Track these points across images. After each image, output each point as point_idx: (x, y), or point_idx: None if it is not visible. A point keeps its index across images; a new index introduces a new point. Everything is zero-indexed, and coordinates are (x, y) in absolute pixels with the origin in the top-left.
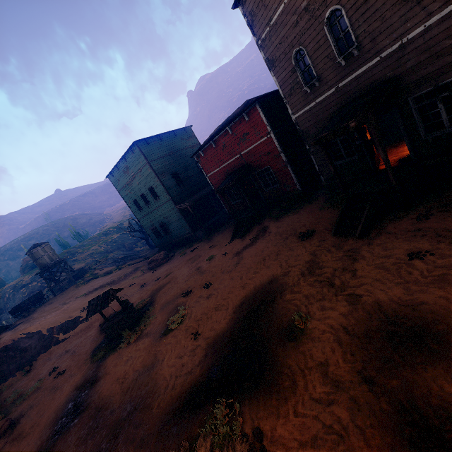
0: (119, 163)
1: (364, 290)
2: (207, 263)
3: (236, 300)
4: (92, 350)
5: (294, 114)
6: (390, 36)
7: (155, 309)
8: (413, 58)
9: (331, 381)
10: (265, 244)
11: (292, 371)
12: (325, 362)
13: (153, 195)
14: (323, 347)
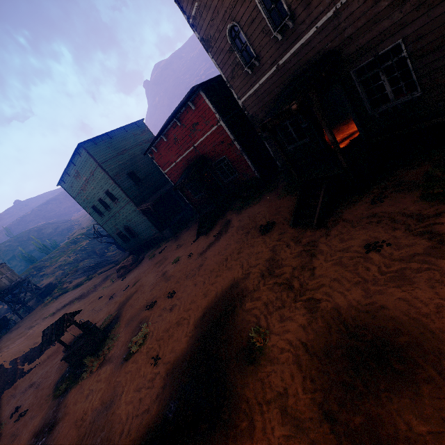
0: (68, 168)
1: (323, 293)
2: (173, 266)
3: (197, 312)
4: (55, 383)
5: (240, 99)
6: (323, 2)
7: (119, 327)
8: (350, 25)
9: (290, 420)
10: (227, 241)
11: (250, 407)
12: (284, 393)
13: (111, 198)
14: (282, 372)
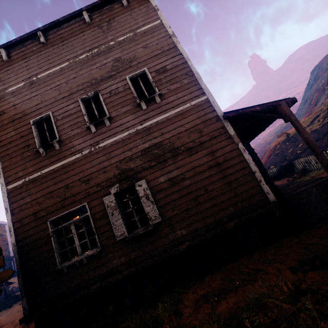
0: None
1: None
2: None
3: None
4: None
5: None
6: None
7: (14, 305)
8: None
9: None
10: None
11: None
12: None
13: None
14: None
